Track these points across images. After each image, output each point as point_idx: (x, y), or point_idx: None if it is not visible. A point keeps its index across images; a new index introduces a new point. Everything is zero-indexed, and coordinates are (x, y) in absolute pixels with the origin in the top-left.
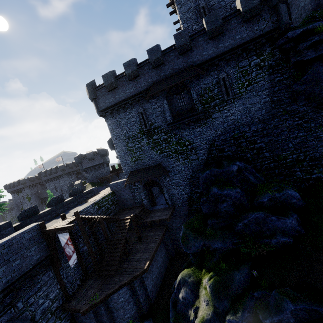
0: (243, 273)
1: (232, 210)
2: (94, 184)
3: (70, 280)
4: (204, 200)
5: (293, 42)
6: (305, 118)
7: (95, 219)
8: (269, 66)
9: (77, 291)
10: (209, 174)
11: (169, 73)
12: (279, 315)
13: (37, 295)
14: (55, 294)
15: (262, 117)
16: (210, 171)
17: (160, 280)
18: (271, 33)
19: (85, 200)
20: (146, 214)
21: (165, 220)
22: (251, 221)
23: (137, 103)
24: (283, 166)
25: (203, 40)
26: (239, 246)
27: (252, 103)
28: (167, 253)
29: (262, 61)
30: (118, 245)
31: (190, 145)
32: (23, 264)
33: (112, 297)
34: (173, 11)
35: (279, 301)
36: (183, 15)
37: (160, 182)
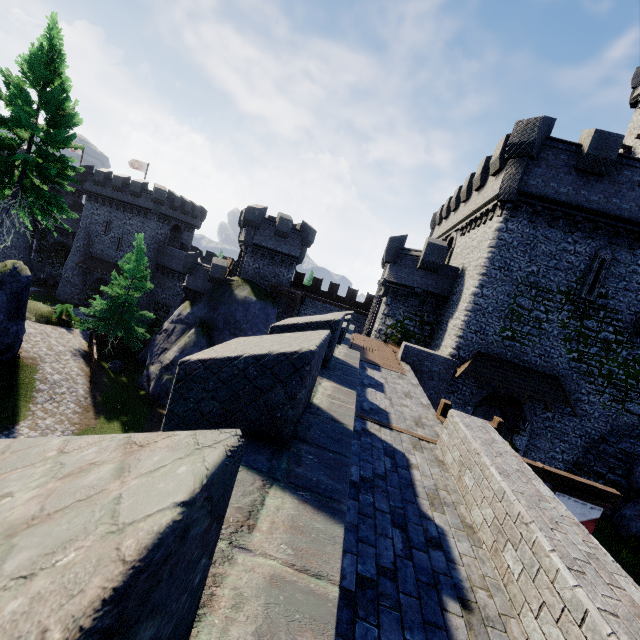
0: None
1: None
2: (258, 291)
3: None
4: None
5: None
6: None
7: None
8: None
9: None
10: None
11: None
12: None
13: None
14: None
15: None
16: None
17: None
18: None
19: None
20: None
21: None
22: None
23: (608, 235)
24: None
25: None
26: None
27: None
28: None
29: None
30: None
31: None
32: None
33: None
34: None
35: None
36: None
37: (529, 411)
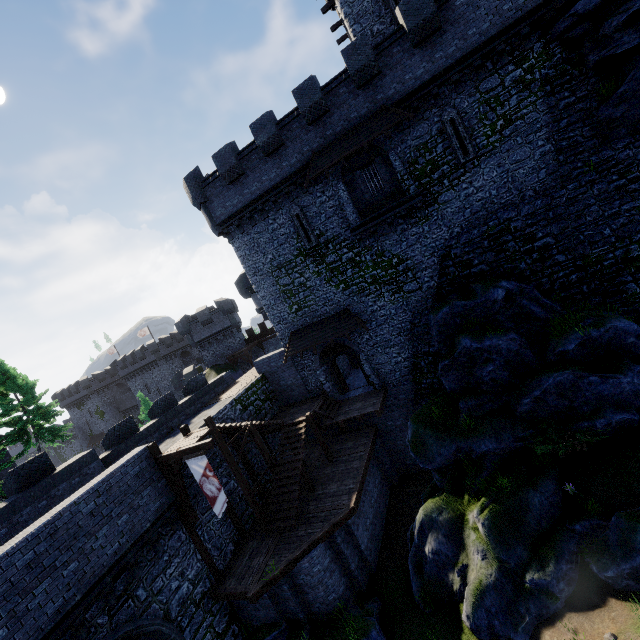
0: (545, 492)
1: (507, 376)
2: (220, 369)
3: (216, 545)
4: (446, 364)
5: (590, 20)
6: (632, 172)
7: (242, 428)
8: (544, 79)
9: (232, 562)
10: (448, 314)
11: (342, 129)
12: (632, 559)
13: (166, 574)
14: (196, 571)
15: (541, 185)
16: (451, 308)
17: (380, 529)
18: (540, 11)
19: (214, 398)
20: (332, 409)
21: (372, 417)
22: (547, 392)
23: (286, 198)
24: (597, 276)
25: (402, 51)
26: (531, 443)
27: (517, 160)
28: (385, 478)
29: (527, 72)
30: (292, 471)
31: (402, 263)
32: (135, 521)
33: (300, 565)
34: (329, 5)
35: (629, 533)
36: (351, 8)
37: (351, 345)
